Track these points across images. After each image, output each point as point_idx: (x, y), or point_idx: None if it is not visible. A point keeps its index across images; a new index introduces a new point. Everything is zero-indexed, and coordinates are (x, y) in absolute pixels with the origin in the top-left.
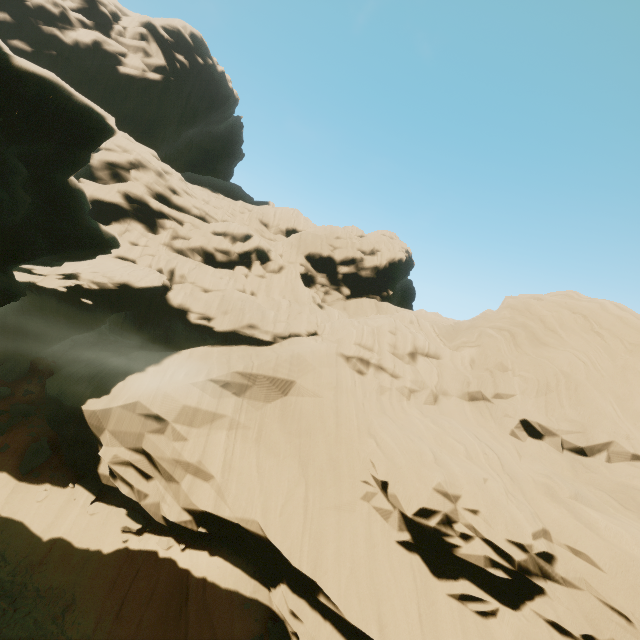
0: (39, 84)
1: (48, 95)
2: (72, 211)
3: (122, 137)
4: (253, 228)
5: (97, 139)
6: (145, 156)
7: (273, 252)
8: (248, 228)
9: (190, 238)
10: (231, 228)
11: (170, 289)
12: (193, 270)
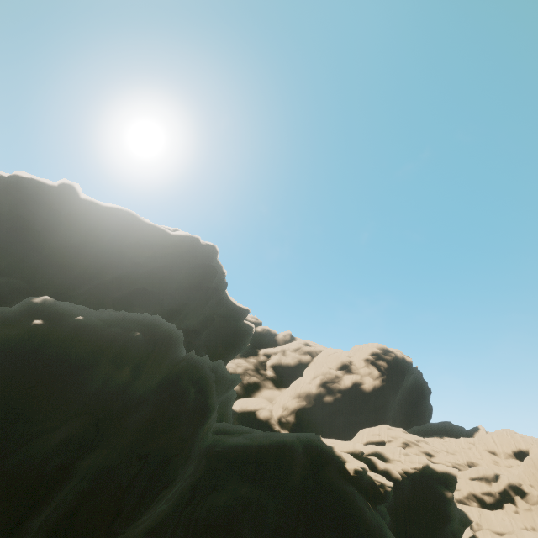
0: (441, 470)
1: (443, 472)
2: (456, 509)
3: (388, 429)
4: (486, 460)
5: (456, 478)
6: (405, 437)
7: (523, 484)
8: (492, 469)
9: (460, 488)
10: (480, 472)
11: (476, 536)
12: (480, 516)
